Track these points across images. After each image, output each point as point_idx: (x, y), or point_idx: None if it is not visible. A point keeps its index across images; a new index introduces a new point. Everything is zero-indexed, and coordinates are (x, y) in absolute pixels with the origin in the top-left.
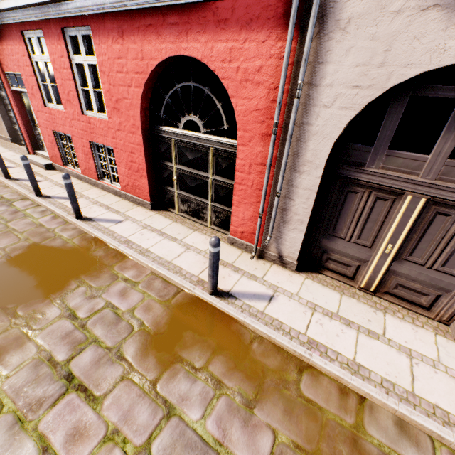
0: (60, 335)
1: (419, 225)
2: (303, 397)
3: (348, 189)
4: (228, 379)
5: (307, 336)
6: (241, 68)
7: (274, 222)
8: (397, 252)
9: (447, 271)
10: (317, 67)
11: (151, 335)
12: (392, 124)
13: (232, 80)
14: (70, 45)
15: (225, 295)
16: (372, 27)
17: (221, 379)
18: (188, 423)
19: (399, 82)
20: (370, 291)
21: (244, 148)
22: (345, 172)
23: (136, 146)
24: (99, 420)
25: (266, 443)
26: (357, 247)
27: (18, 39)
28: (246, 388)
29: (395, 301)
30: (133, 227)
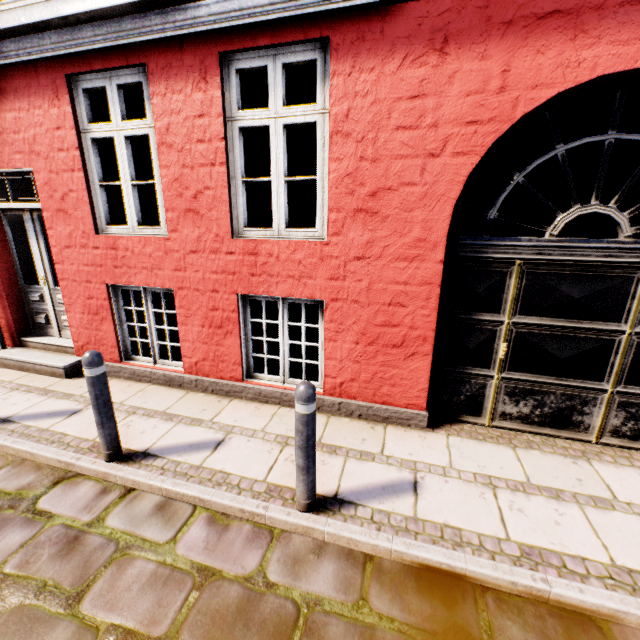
0: None
1: None
2: None
3: None
4: None
5: None
6: None
7: None
8: None
9: None
10: None
11: None
12: None
13: None
14: (233, 90)
15: None
16: None
17: None
18: None
19: None
20: None
21: None
22: None
23: (412, 288)
24: None
25: None
26: None
27: (51, 93)
28: None
29: None
30: (468, 494)
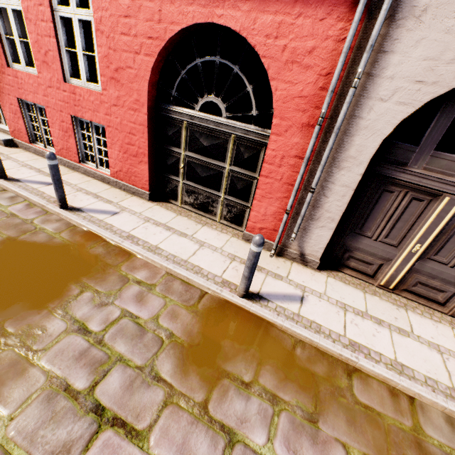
0: (73, 356)
1: (450, 226)
2: (360, 403)
3: (384, 188)
4: (282, 392)
5: (347, 338)
6: (288, 47)
7: (302, 219)
8: (424, 252)
9: None
10: (380, 56)
11: (186, 348)
12: (443, 124)
13: (276, 60)
14: None
15: (256, 297)
16: (450, 19)
17: (275, 393)
18: (255, 449)
19: None
20: (389, 288)
21: (278, 138)
22: (385, 170)
23: (137, 126)
24: None
25: None
26: (383, 246)
27: None
28: (303, 400)
29: (412, 297)
30: (133, 220)
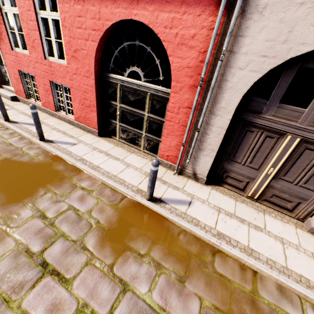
0: (34, 232)
1: (293, 156)
2: (217, 272)
3: (247, 129)
4: (165, 262)
5: (216, 230)
6: (179, 34)
7: (193, 149)
8: (276, 173)
9: (307, 187)
10: (237, 39)
11: (106, 231)
12: (284, 85)
13: (171, 43)
14: (37, 2)
15: (158, 201)
16: (281, 13)
17: (160, 262)
18: (139, 295)
19: (295, 56)
20: (254, 198)
21: (176, 95)
22: (247, 117)
23: (89, 87)
24: (71, 297)
25: (196, 307)
26: (248, 169)
27: None
28: (178, 268)
29: (270, 205)
30: (85, 149)
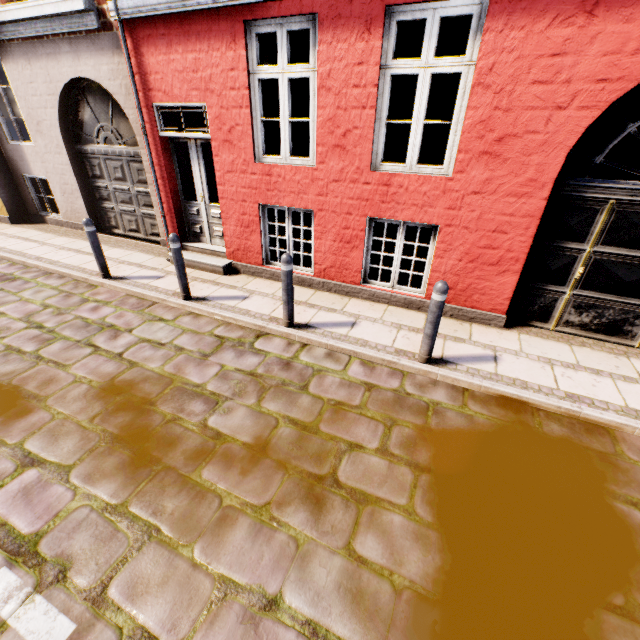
0: None
1: None
2: None
3: None
4: None
5: None
6: None
7: None
8: None
9: None
10: None
11: None
12: None
13: None
14: (391, 40)
15: None
16: None
17: None
18: None
19: None
20: None
21: None
22: None
23: (515, 220)
24: None
25: None
26: None
27: (229, 37)
28: None
29: None
30: (533, 366)
